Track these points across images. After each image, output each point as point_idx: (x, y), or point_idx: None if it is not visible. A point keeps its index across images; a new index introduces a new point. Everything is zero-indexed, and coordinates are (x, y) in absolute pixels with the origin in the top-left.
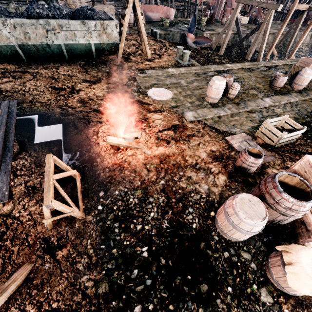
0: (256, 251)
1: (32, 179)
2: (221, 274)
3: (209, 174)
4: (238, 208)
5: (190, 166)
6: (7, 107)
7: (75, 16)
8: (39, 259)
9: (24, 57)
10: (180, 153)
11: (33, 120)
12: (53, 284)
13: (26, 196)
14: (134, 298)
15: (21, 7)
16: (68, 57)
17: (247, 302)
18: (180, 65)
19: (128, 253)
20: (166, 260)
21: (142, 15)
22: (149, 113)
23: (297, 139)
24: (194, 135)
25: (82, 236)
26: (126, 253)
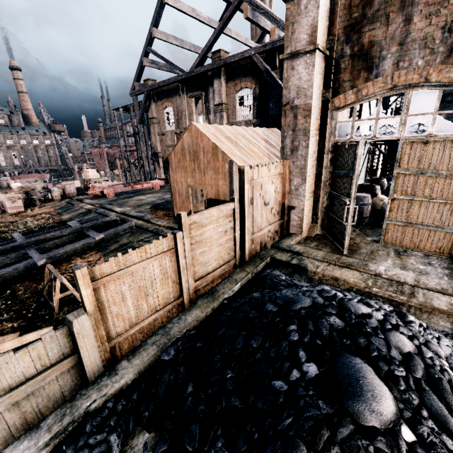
0: None
1: None
2: None
3: None
4: None
5: None
6: None
7: None
8: None
9: None
10: None
11: None
12: None
13: None
14: None
15: None
16: None
17: None
18: None
19: None
20: None
21: None
22: None
23: None
24: None
25: None
26: None
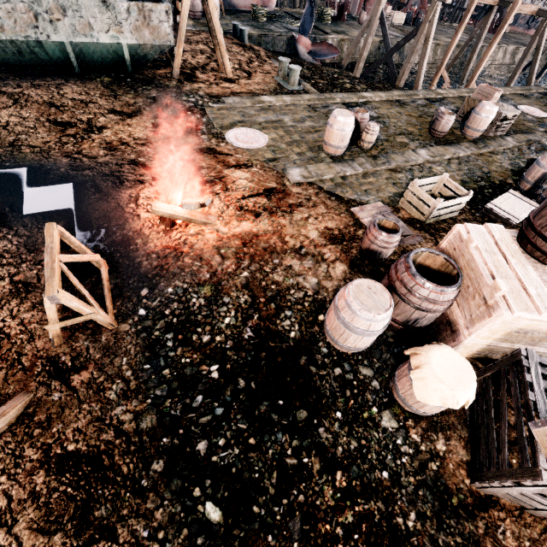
0: (382, 365)
1: (23, 271)
2: (327, 397)
3: (320, 263)
4: (351, 298)
5: (292, 251)
6: None
7: None
8: (43, 387)
9: None
10: (276, 232)
11: (18, 176)
12: (68, 420)
13: (13, 297)
14: (197, 432)
15: None
16: (79, 68)
17: (362, 429)
18: (284, 91)
19: (189, 375)
20: (247, 382)
21: None
22: (228, 169)
23: (461, 212)
24: (300, 204)
25: (113, 353)
26: (184, 375)
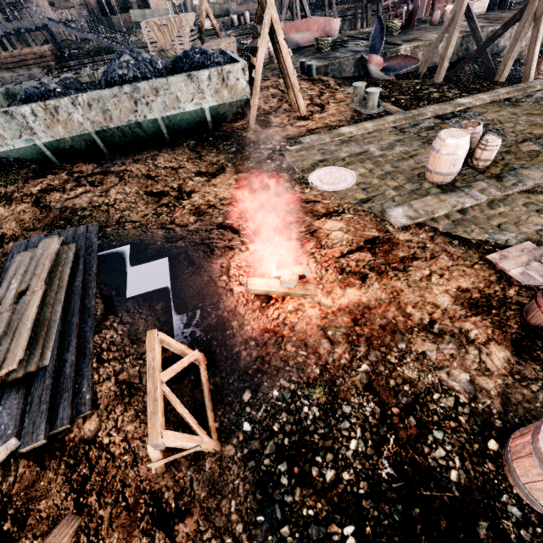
0: None
1: (126, 367)
2: None
3: (466, 346)
4: None
5: (420, 328)
6: (84, 236)
7: (177, 69)
8: (146, 540)
9: (104, 149)
10: (391, 300)
11: (123, 255)
12: None
13: (118, 402)
14: None
15: (97, 72)
16: (169, 137)
17: None
18: (363, 117)
19: (315, 539)
20: None
21: (286, 42)
22: (318, 220)
23: None
24: (415, 256)
25: (219, 492)
26: (309, 539)
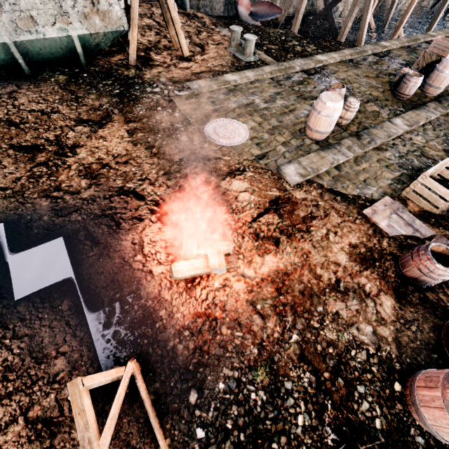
0: None
1: (37, 398)
2: None
3: (365, 300)
4: None
5: (330, 288)
6: None
7: None
8: None
9: None
10: (304, 263)
11: None
12: None
13: None
14: None
15: None
16: (28, 68)
17: None
18: (242, 64)
19: None
20: None
21: None
22: (224, 181)
23: None
24: (312, 215)
25: None
26: None
